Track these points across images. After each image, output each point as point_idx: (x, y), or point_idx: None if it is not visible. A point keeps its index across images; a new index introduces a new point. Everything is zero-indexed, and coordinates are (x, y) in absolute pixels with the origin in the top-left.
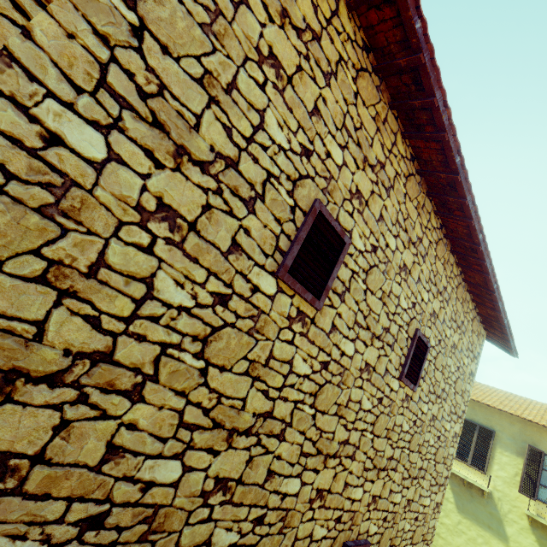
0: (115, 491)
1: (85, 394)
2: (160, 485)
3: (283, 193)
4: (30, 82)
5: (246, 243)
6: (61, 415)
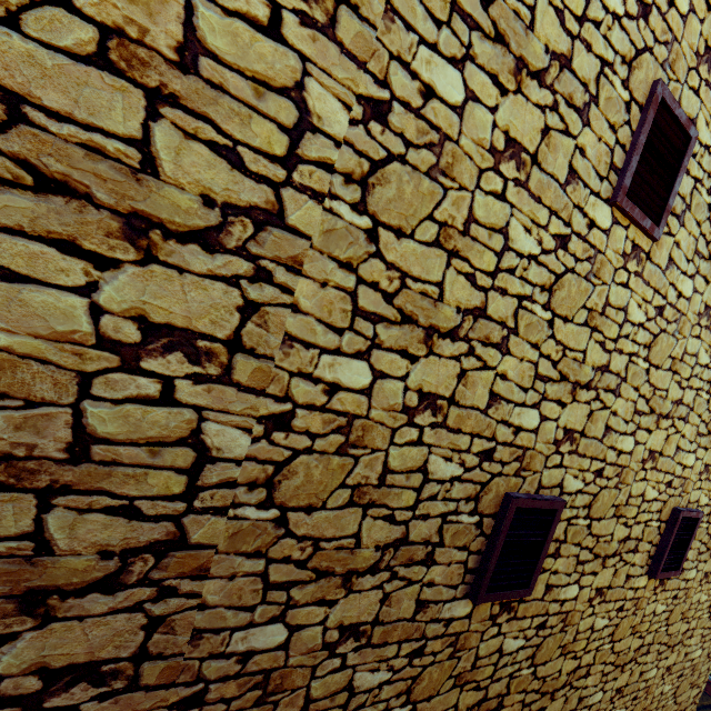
0: (497, 432)
1: (472, 347)
2: (525, 430)
3: (617, 86)
4: (406, 33)
5: (581, 167)
6: (459, 366)
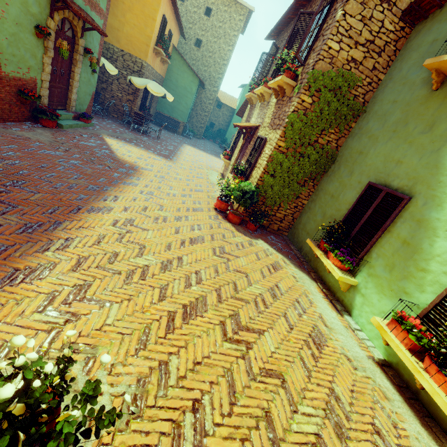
0: None
1: None
2: None
3: None
4: None
5: None
6: None
